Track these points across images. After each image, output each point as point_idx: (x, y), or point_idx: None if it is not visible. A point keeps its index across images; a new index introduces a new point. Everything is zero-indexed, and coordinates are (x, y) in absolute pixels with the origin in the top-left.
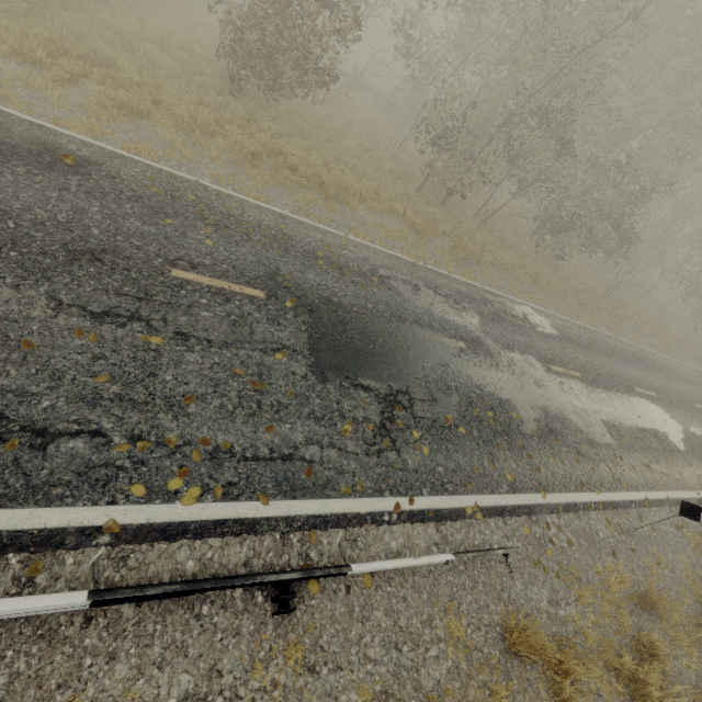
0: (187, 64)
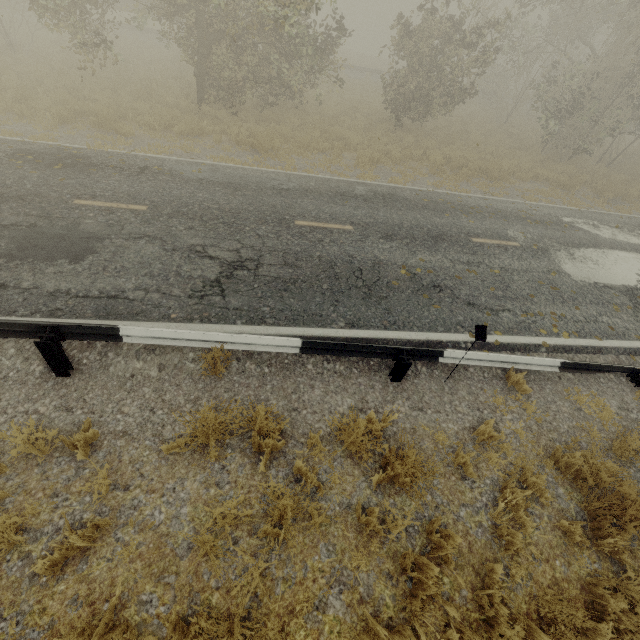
0: (362, 120)
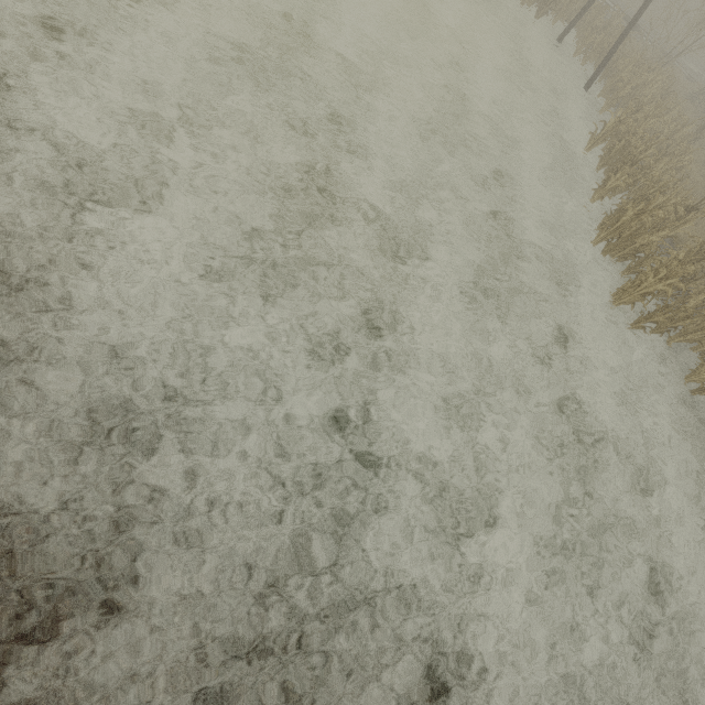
0: None
